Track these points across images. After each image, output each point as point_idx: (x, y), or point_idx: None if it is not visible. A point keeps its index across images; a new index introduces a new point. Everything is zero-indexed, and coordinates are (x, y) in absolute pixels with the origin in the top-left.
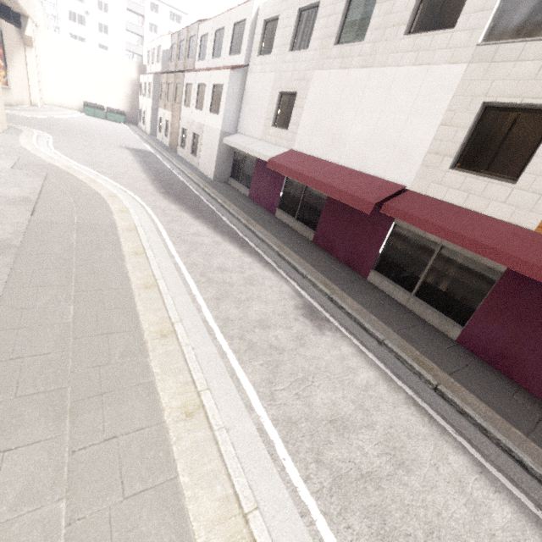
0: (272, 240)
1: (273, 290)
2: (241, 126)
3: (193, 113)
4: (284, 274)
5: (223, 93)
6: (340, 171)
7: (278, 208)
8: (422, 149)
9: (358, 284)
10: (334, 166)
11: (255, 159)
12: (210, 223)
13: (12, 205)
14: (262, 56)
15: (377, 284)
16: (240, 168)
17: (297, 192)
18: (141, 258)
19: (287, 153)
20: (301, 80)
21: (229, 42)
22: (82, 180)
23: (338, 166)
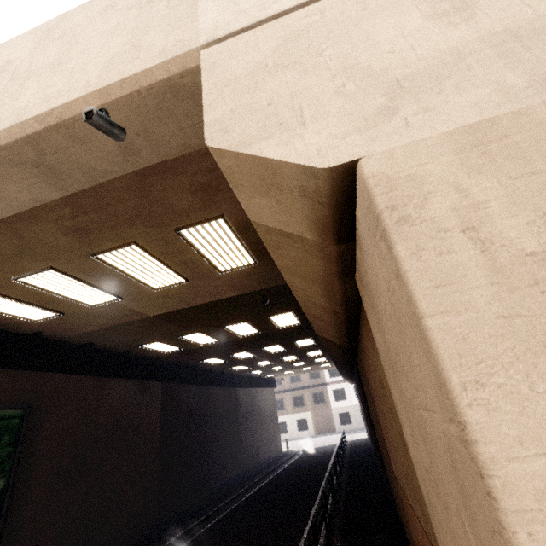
0: None
1: None
2: None
3: (355, 400)
4: None
5: None
6: None
7: None
8: None
9: None
10: None
11: None
12: None
13: None
14: None
15: None
16: None
17: None
18: None
19: None
20: None
21: None
22: None
23: None
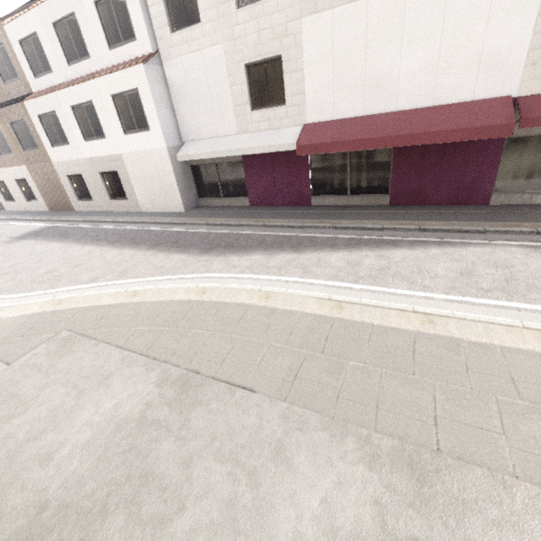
0: (385, 224)
1: (520, 257)
2: (188, 131)
3: (83, 147)
4: (476, 241)
5: (145, 99)
6: (413, 115)
7: (311, 196)
8: (520, 50)
9: (503, 211)
10: (396, 114)
11: (239, 160)
12: (316, 246)
13: (193, 405)
14: (183, 30)
15: (506, 203)
16: (214, 181)
17: (336, 166)
18: (445, 322)
19: (308, 130)
20: (282, 37)
21: (98, 31)
22: (121, 303)
23: (400, 112)
